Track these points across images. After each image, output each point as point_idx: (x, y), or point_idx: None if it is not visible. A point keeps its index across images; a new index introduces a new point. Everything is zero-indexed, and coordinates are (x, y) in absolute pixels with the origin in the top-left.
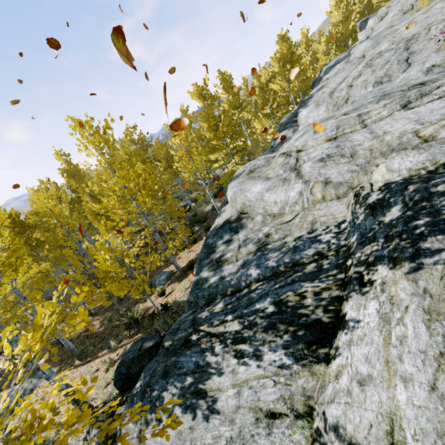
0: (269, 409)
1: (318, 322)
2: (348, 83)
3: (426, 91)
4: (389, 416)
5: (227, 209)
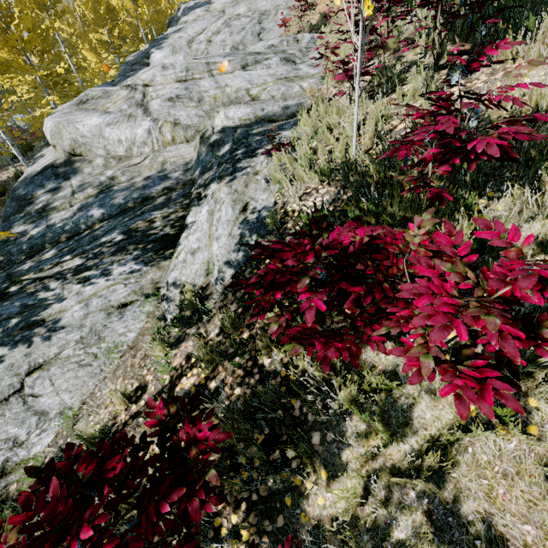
0: (121, 303)
1: (165, 236)
2: (208, 36)
3: (259, 59)
4: (208, 261)
5: (46, 154)
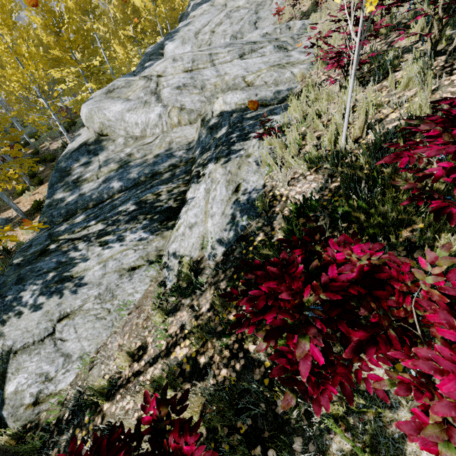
0: (131, 266)
1: (169, 208)
2: (211, 28)
3: (255, 48)
4: (203, 236)
5: (82, 133)
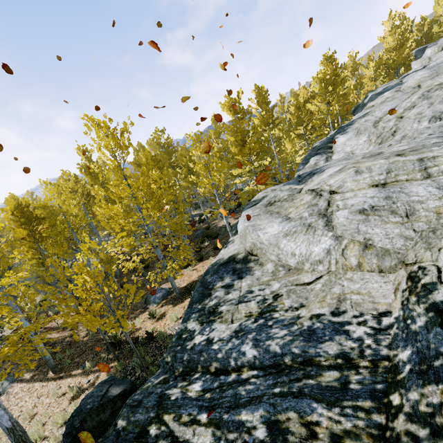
0: None
1: None
2: (398, 113)
3: None
4: None
5: (235, 241)
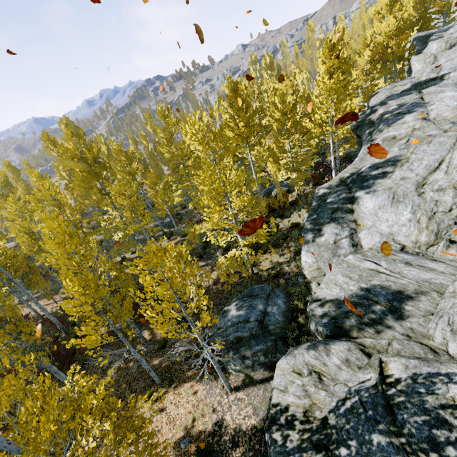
0: None
1: None
2: (454, 179)
3: None
4: None
5: None
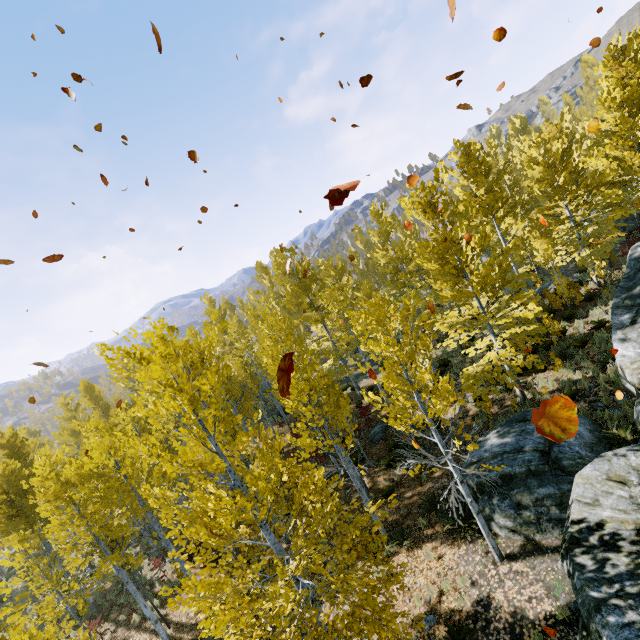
0: None
1: None
2: None
3: None
4: None
5: None
